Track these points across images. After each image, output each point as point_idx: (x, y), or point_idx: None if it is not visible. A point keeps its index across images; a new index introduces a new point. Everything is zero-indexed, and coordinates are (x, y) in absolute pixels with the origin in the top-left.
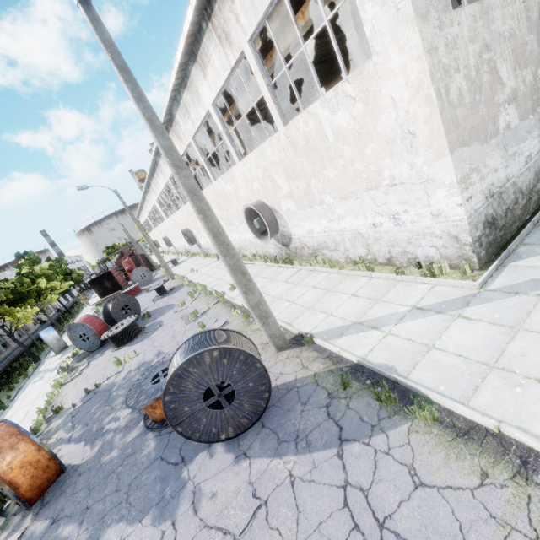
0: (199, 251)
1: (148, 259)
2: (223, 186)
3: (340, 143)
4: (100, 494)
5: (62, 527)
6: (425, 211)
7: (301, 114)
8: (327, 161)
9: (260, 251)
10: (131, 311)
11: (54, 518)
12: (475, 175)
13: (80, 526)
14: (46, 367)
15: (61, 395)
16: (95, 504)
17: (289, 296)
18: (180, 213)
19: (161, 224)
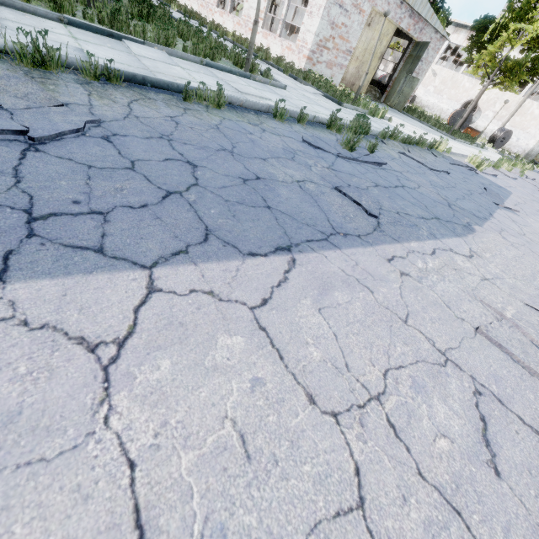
0: None
1: None
2: (464, 80)
3: (529, 115)
4: None
5: None
6: (526, 142)
7: (530, 100)
8: (520, 115)
9: (442, 116)
10: None
11: None
12: (538, 143)
13: None
14: None
15: None
16: None
17: None
18: None
19: None
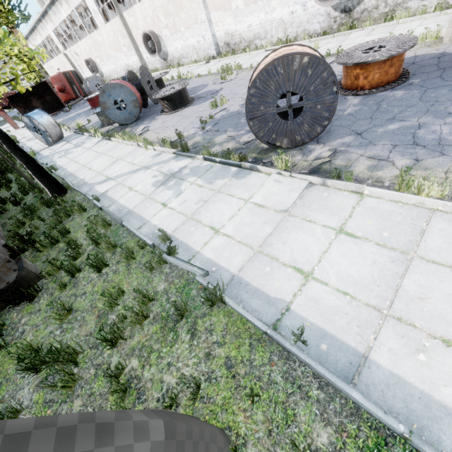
0: (159, 67)
1: (82, 79)
2: None
3: None
4: (391, 113)
5: (380, 129)
6: None
7: None
8: None
9: (292, 32)
10: (153, 90)
11: (354, 133)
12: None
13: (407, 121)
14: (55, 151)
15: (149, 139)
16: (398, 115)
17: (398, 34)
18: (144, 4)
19: (85, 39)
